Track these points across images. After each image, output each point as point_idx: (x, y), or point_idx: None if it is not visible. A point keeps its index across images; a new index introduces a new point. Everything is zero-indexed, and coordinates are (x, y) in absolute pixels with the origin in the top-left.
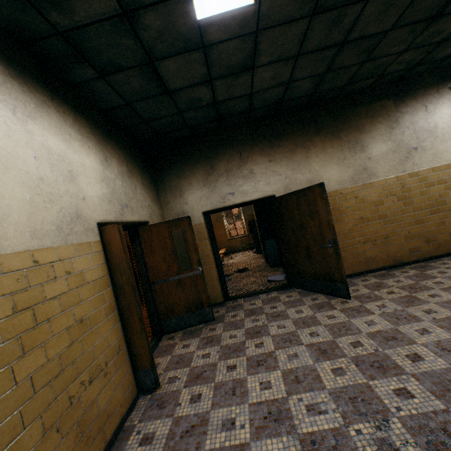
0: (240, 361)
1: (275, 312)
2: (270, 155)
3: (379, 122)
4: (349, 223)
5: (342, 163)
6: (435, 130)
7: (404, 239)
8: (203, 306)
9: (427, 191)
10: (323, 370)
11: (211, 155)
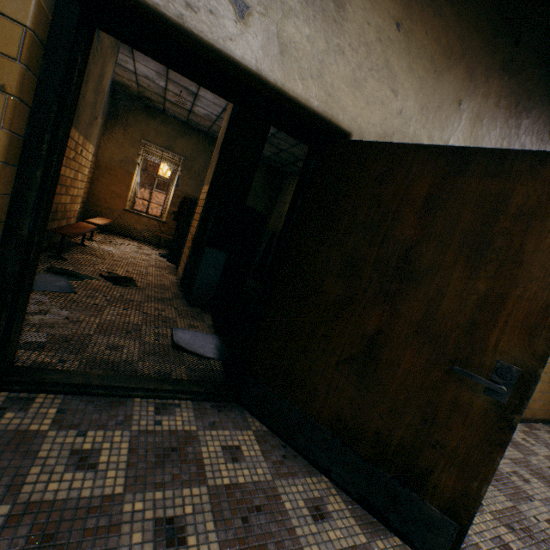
0: None
1: None
2: (409, 9)
3: None
4: None
5: None
6: None
7: None
8: None
9: None
10: None
11: None
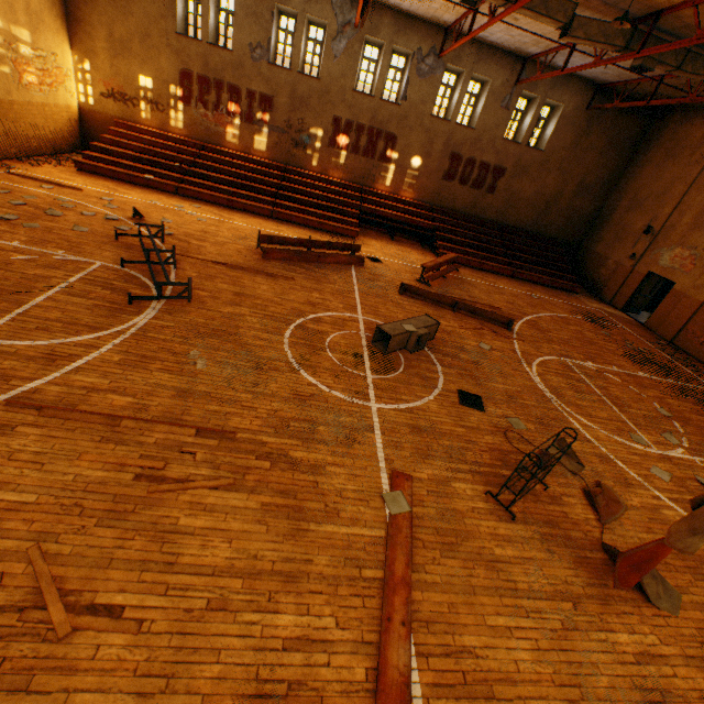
0: None
1: None
2: None
3: None
4: None
5: None
6: None
7: None
8: (640, 308)
9: None
10: None
11: None
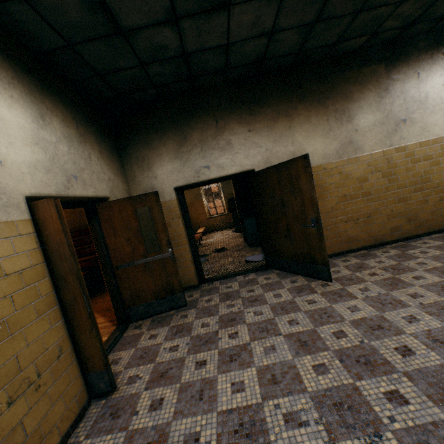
0: (211, 355)
1: (252, 296)
2: (249, 124)
3: (368, 89)
4: (331, 201)
5: (327, 135)
6: (425, 100)
7: (387, 218)
8: (174, 291)
9: (413, 167)
10: (303, 367)
11: (183, 122)
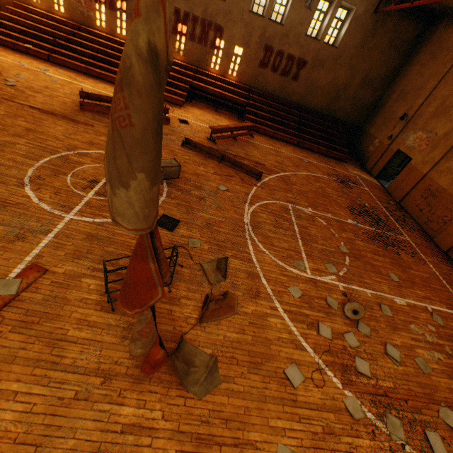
0: None
1: None
2: None
3: None
4: None
5: None
6: None
7: None
8: (390, 178)
9: None
10: None
11: None
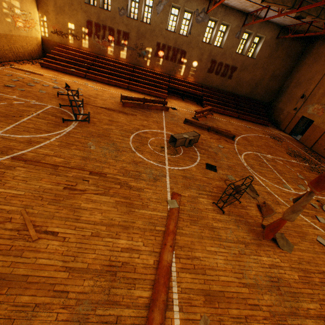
0: None
1: None
2: None
3: None
4: None
5: None
6: None
7: None
8: (298, 133)
9: None
10: None
11: None
